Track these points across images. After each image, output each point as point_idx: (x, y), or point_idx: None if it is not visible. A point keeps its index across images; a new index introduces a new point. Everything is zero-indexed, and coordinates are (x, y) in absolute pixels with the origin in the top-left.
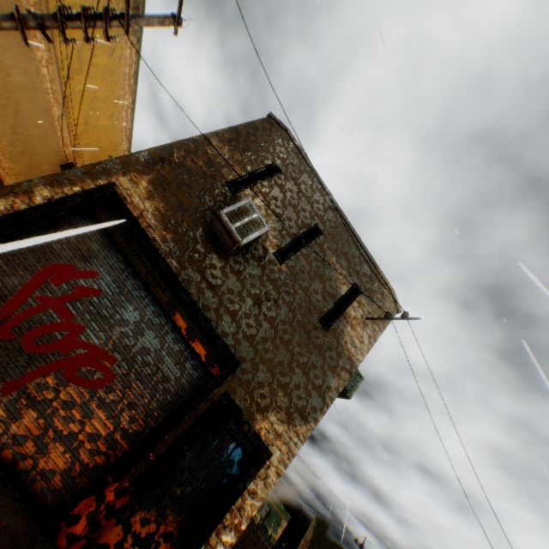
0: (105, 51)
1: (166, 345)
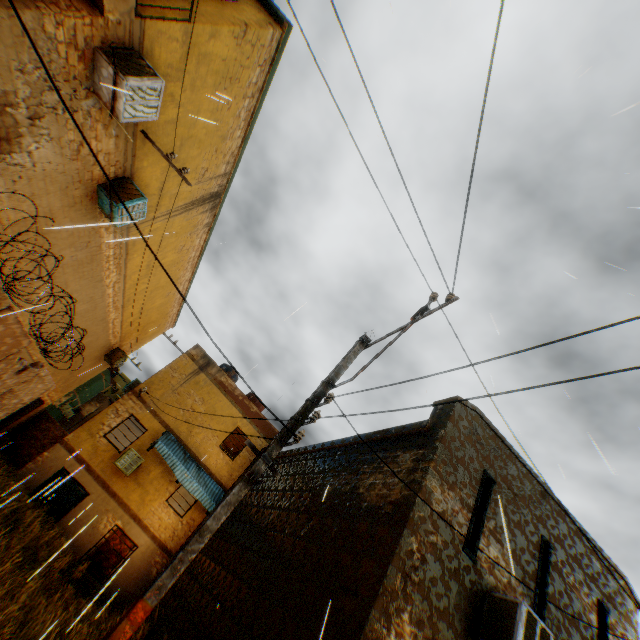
0: (174, 249)
1: None
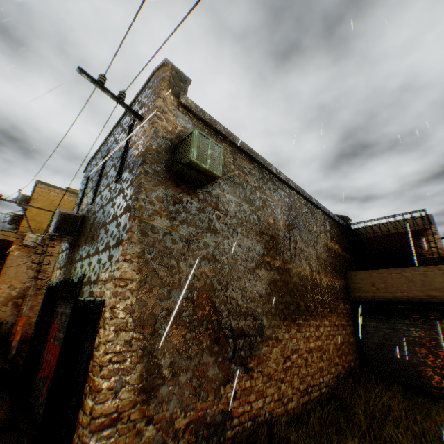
0: None
1: None
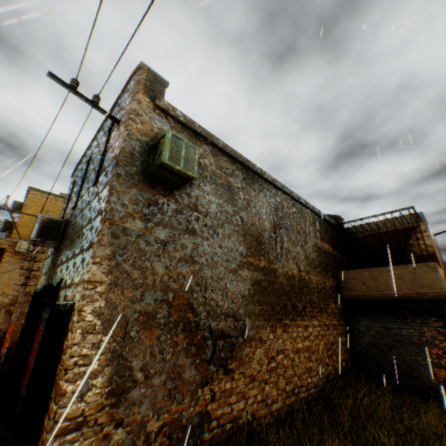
0: None
1: None
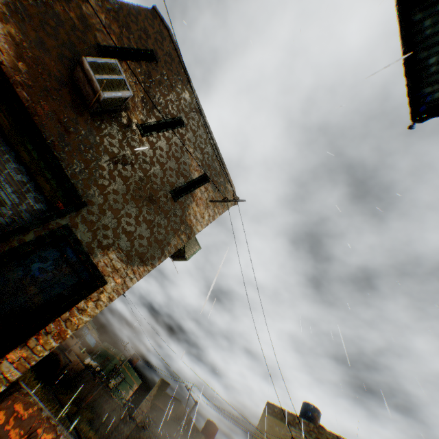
0: None
1: (6, 172)
